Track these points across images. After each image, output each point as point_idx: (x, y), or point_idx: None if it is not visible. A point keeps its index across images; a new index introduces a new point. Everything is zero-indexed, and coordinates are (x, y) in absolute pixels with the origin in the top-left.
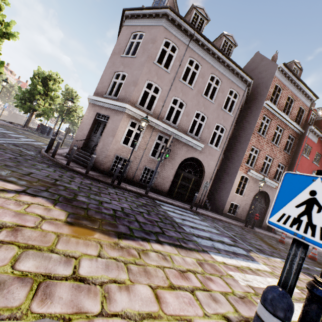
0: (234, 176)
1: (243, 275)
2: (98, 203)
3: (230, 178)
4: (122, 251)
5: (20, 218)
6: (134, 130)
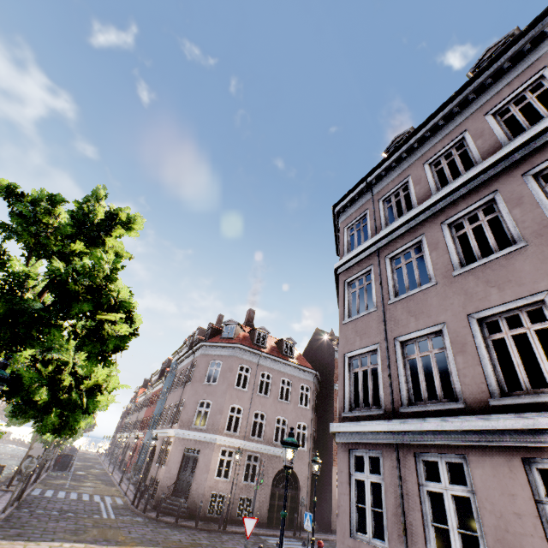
0: (330, 475)
1: None
2: None
3: (327, 479)
4: None
5: None
6: (225, 457)
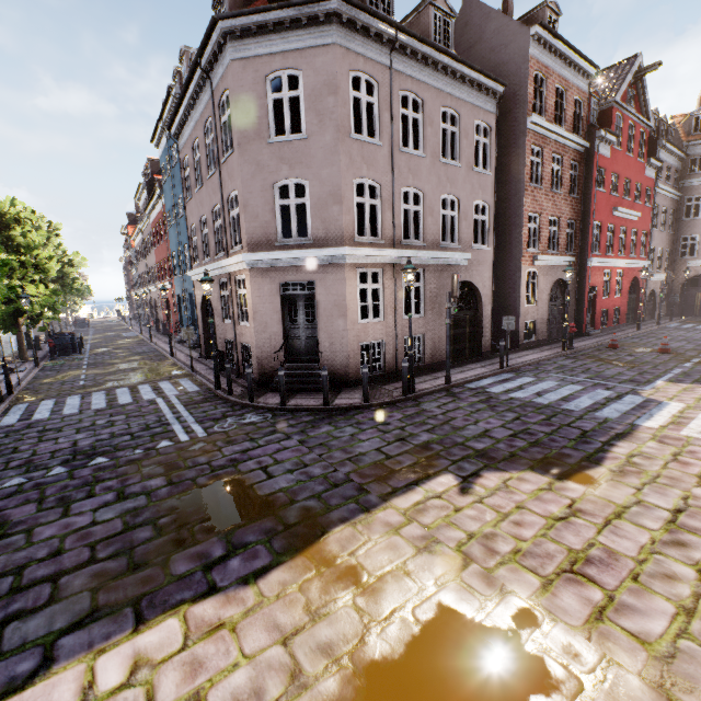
0: (517, 279)
1: (689, 428)
2: (491, 439)
3: (510, 285)
4: (629, 475)
5: (549, 501)
6: (368, 286)
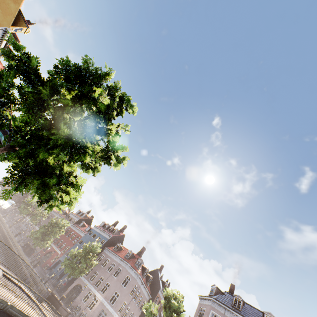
0: None
1: None
2: None
3: None
4: None
5: None
6: None
